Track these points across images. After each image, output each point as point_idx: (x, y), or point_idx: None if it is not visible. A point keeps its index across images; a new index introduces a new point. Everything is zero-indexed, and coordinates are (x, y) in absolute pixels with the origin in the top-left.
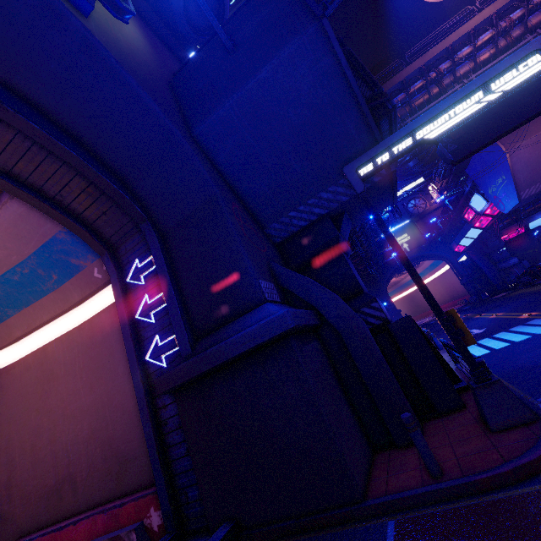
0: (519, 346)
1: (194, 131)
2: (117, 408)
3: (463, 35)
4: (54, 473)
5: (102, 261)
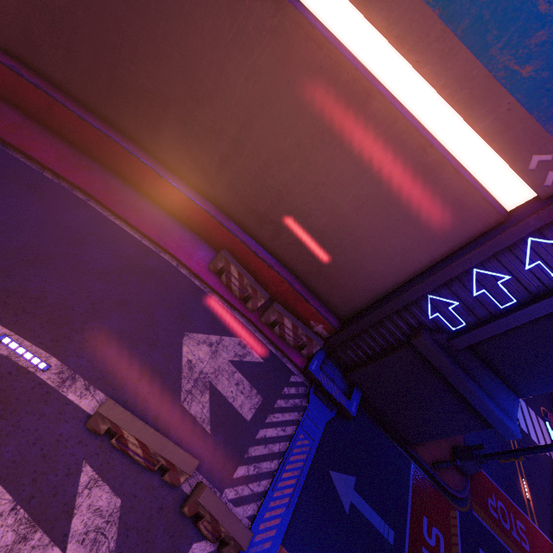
0: None
1: None
2: (357, 252)
3: None
4: (269, 208)
5: None
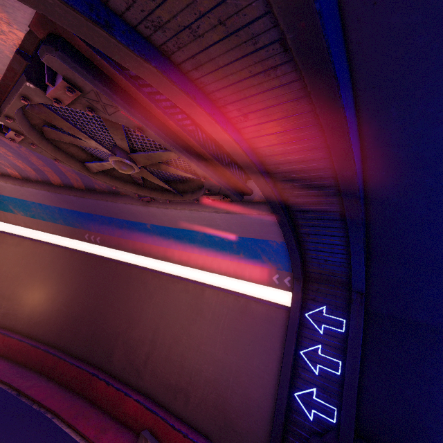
0: None
1: None
2: (241, 385)
3: None
4: (177, 378)
5: (293, 283)
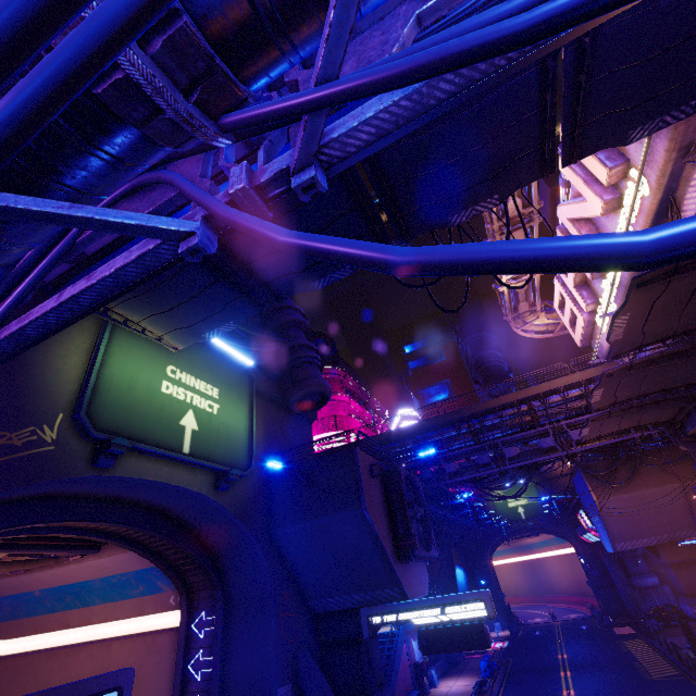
0: None
1: (272, 531)
2: None
3: (554, 388)
4: None
5: (180, 600)
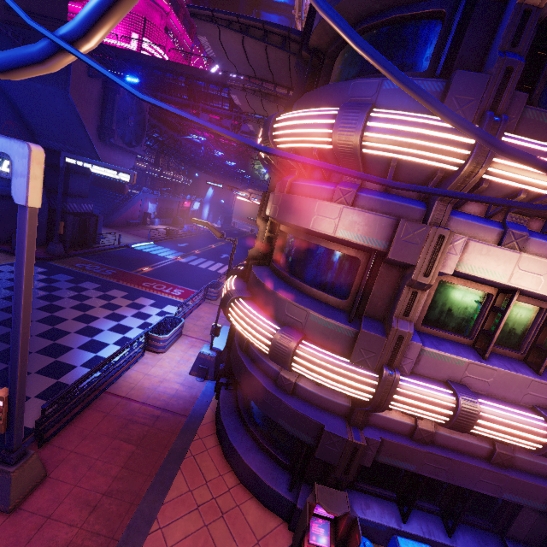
0: (142, 253)
1: None
2: None
3: None
4: None
5: None
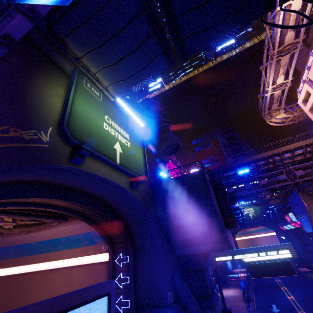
0: None
1: (157, 213)
2: None
3: (288, 149)
4: None
5: (108, 248)
